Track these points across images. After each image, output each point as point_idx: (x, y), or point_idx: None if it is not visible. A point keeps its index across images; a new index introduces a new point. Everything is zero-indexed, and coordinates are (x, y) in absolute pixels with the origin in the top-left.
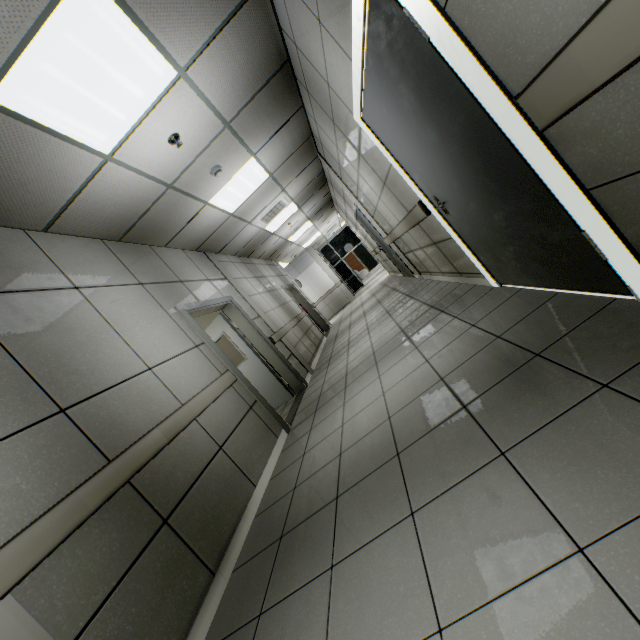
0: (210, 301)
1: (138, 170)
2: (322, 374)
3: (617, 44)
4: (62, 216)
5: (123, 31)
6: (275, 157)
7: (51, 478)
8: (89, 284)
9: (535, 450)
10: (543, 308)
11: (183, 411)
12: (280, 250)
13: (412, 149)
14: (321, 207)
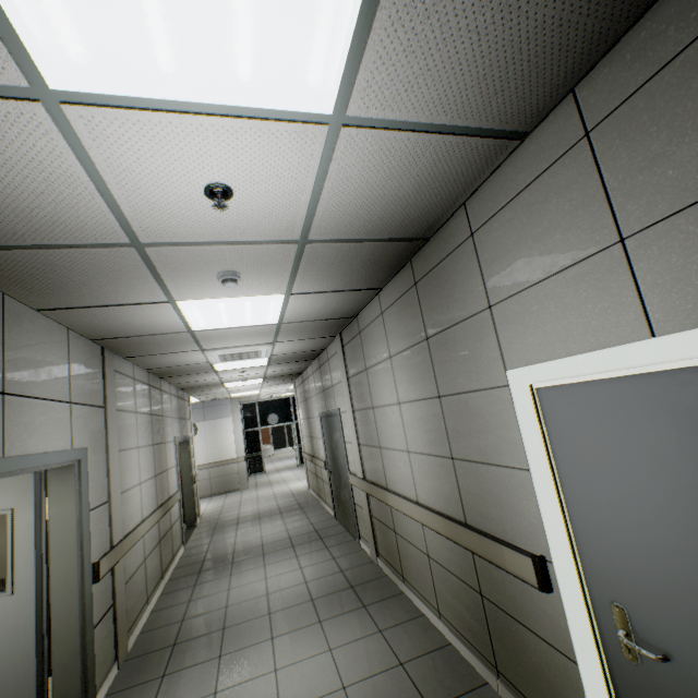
0: (32, 457)
1: (101, 177)
2: None
3: None
4: None
5: None
6: (304, 310)
7: None
8: None
9: None
10: None
11: None
12: (206, 387)
13: (671, 530)
14: (286, 374)
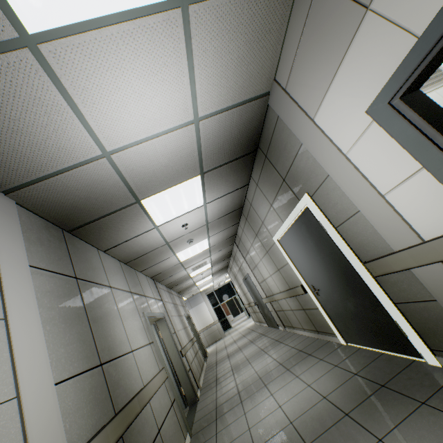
0: (156, 313)
1: (162, 233)
2: (212, 391)
3: (401, 263)
4: (117, 246)
5: (197, 190)
6: (216, 240)
7: (94, 411)
8: (114, 286)
9: (398, 436)
10: (378, 360)
11: (146, 389)
12: (188, 288)
13: (305, 261)
14: (221, 268)
